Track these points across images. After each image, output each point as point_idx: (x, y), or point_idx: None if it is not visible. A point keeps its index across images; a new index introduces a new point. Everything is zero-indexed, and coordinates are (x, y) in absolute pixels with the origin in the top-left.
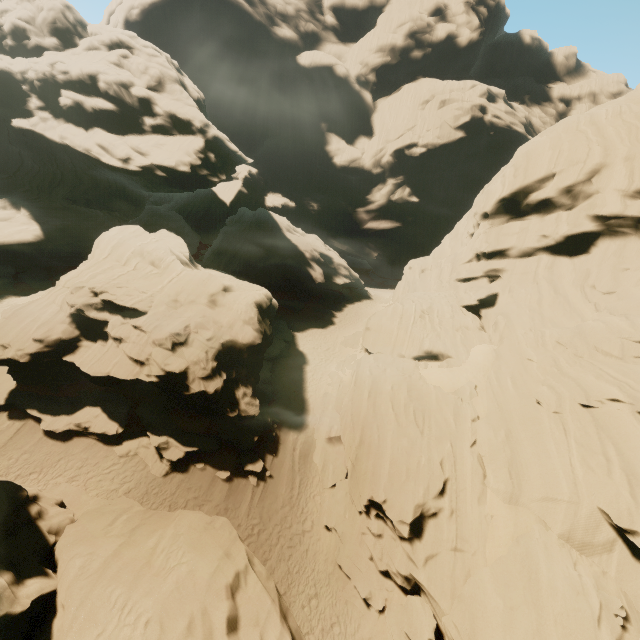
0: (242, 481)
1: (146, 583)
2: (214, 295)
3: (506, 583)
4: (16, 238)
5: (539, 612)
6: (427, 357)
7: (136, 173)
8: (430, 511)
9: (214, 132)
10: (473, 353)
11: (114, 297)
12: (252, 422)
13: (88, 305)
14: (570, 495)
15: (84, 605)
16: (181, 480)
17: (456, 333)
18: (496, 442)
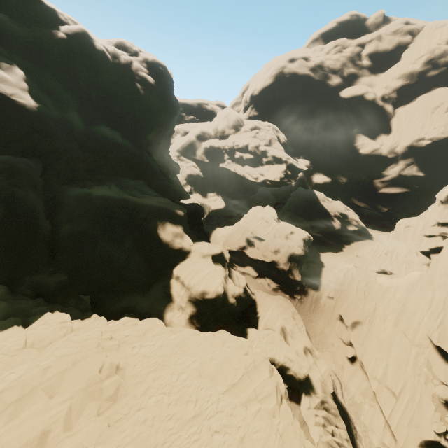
0: (293, 299)
1: (274, 301)
2: (287, 235)
3: (381, 344)
4: (219, 207)
5: (389, 353)
6: (383, 272)
7: (259, 183)
8: (359, 321)
9: (291, 162)
10: (409, 274)
11: (257, 234)
12: (298, 283)
13: (250, 235)
14: (416, 325)
15: (264, 299)
16: (274, 293)
17: (403, 264)
18: (397, 307)
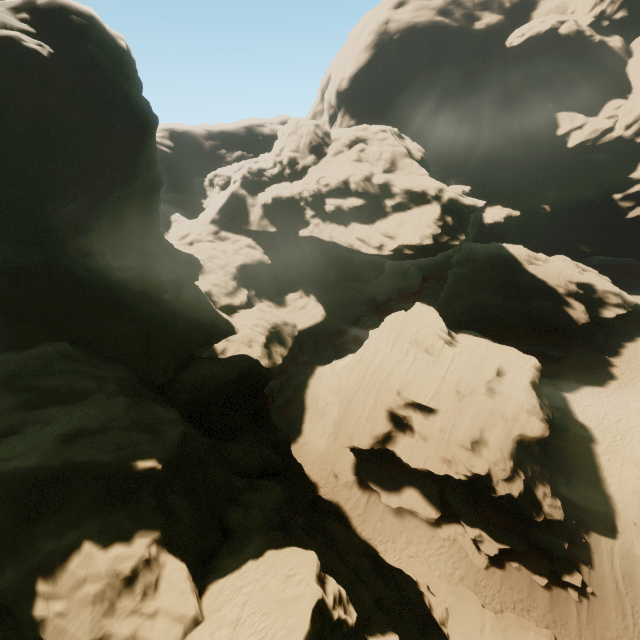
0: (561, 592)
1: None
2: (490, 382)
3: None
4: (313, 321)
5: None
6: None
7: (387, 255)
8: None
9: (448, 195)
10: None
11: (412, 395)
12: (555, 523)
13: (395, 402)
14: None
15: None
16: (501, 577)
17: None
18: None
